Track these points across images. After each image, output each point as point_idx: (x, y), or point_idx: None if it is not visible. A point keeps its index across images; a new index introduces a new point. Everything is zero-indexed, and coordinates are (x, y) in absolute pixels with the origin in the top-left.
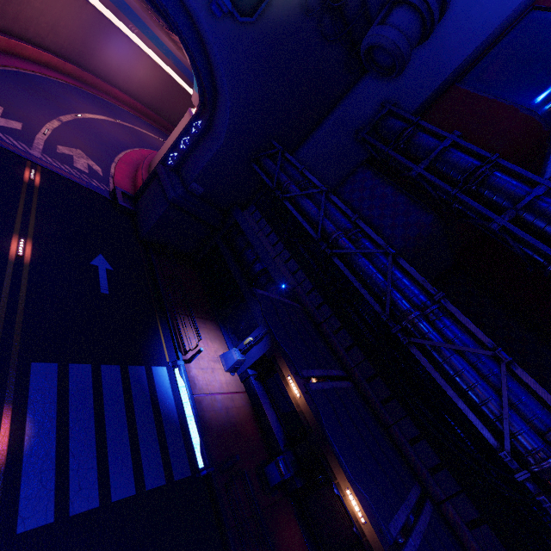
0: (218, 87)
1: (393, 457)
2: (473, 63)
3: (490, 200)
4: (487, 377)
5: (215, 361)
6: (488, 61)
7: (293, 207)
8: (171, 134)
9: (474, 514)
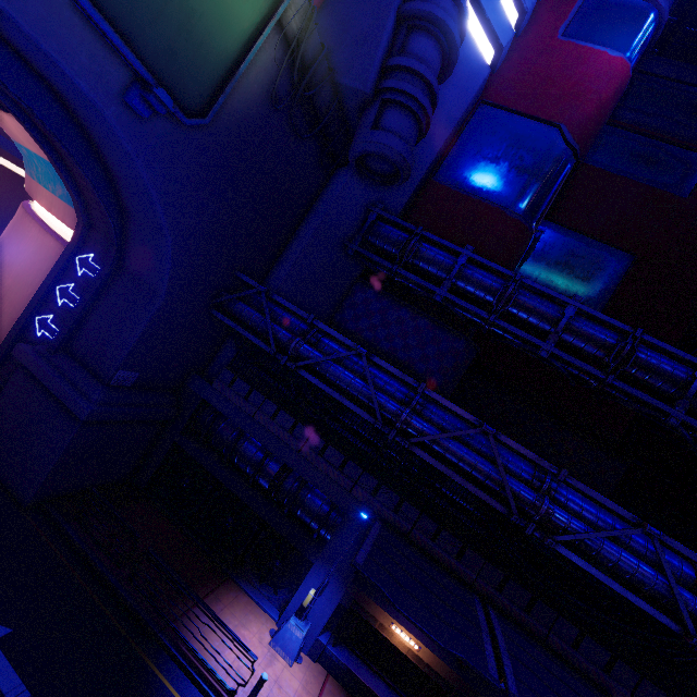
0: (133, 209)
1: (586, 692)
2: (444, 156)
3: (523, 320)
4: (627, 545)
5: (270, 660)
6: (457, 154)
7: (318, 380)
8: (1, 261)
9: (661, 696)
